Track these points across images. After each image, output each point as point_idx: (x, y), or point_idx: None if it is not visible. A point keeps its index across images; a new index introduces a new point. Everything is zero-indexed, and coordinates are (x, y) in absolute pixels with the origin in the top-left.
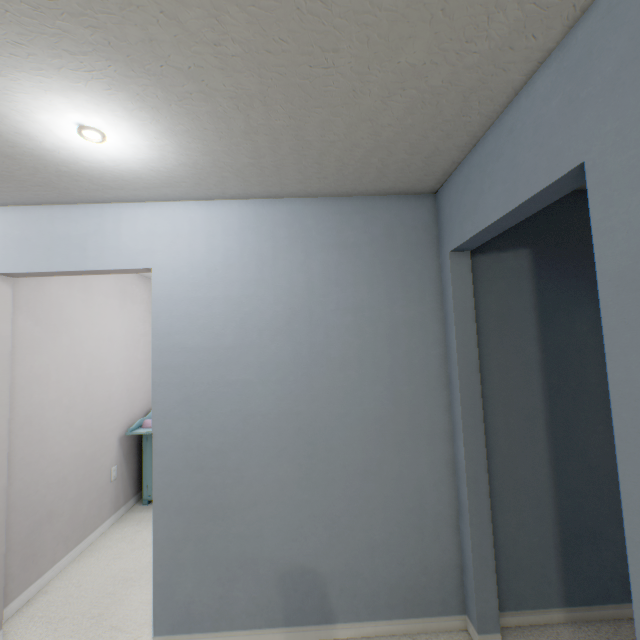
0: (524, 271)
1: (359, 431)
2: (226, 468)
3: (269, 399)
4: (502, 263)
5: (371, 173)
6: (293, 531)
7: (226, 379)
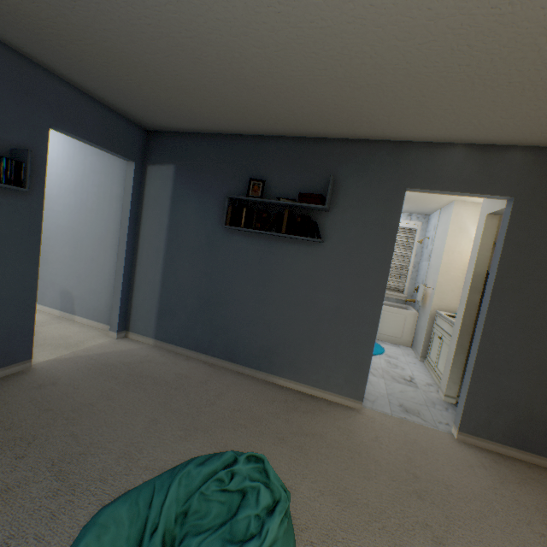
0: (170, 177)
1: (93, 241)
2: (50, 245)
3: (66, 220)
4: (161, 171)
5: None
6: (67, 276)
7: (53, 209)
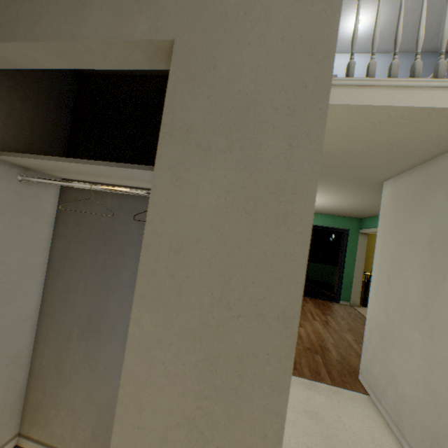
0: None
1: None
2: None
3: None
4: None
5: (428, 41)
6: None
7: None
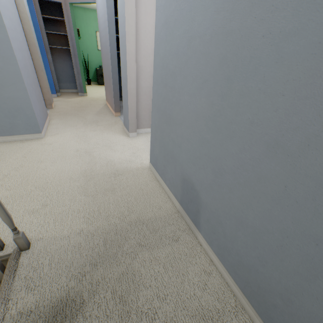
0: None
1: (300, 73)
2: (174, 89)
3: (208, 14)
4: None
5: None
6: (194, 158)
7: None
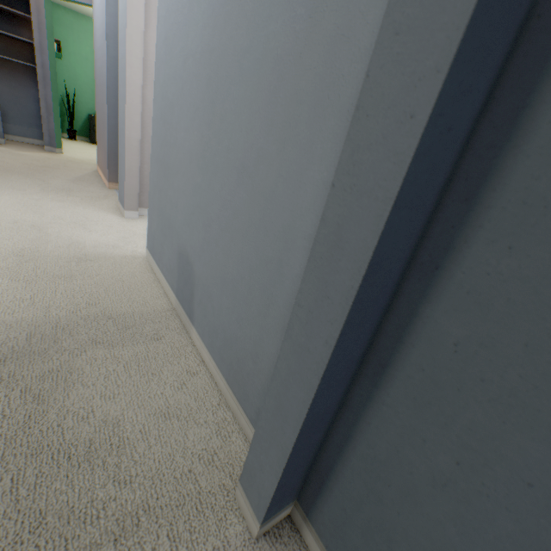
0: None
1: (252, 89)
2: (172, 126)
3: (199, 29)
4: None
5: None
6: (189, 216)
7: (182, 2)
